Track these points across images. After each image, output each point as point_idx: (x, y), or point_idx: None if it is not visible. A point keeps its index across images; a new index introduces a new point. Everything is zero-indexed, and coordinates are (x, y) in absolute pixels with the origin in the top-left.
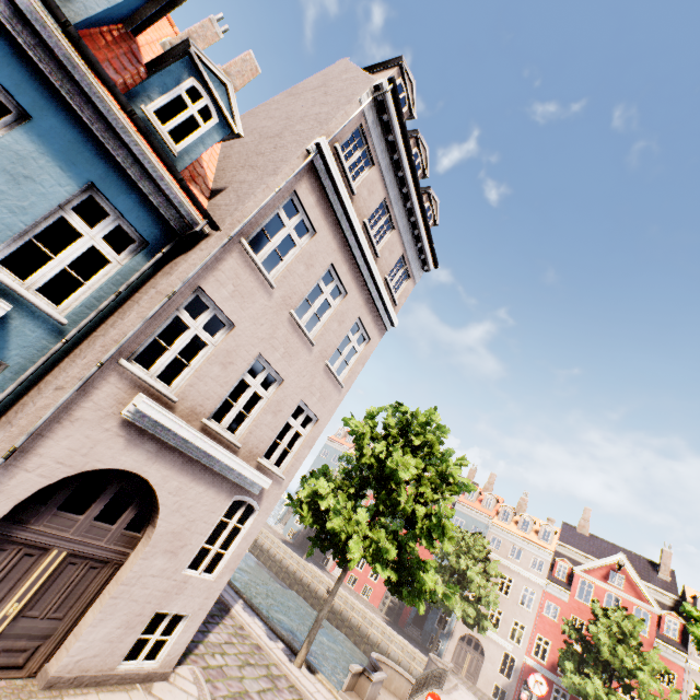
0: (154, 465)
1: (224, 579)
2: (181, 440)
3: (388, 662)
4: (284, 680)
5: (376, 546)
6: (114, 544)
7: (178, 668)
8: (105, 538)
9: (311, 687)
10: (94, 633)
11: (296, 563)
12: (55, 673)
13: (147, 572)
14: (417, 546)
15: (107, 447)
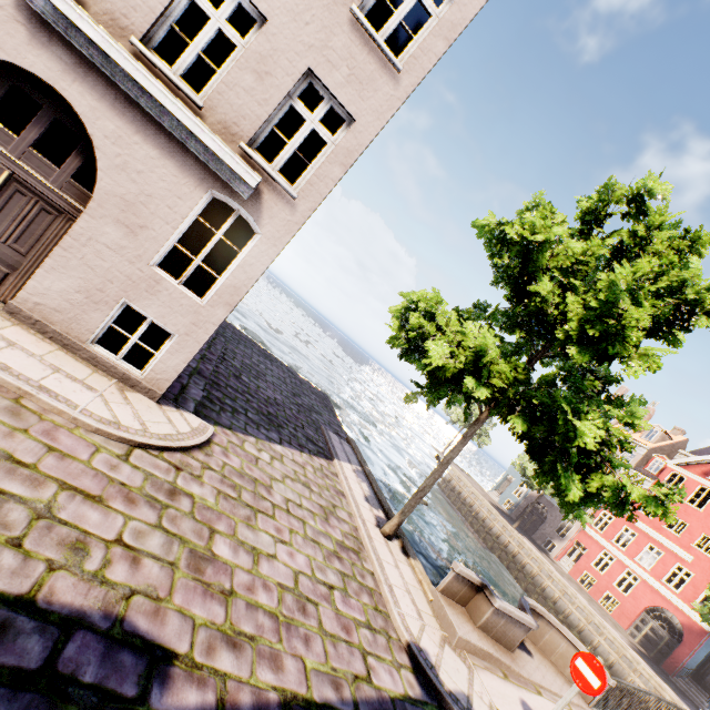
0: (76, 86)
1: (218, 312)
2: (99, 55)
3: (563, 630)
4: (348, 527)
5: (475, 357)
6: (64, 192)
7: (188, 414)
8: (51, 179)
9: (386, 556)
10: (49, 281)
11: (501, 527)
12: (15, 302)
13: (98, 238)
14: (709, 568)
15: (8, 35)
